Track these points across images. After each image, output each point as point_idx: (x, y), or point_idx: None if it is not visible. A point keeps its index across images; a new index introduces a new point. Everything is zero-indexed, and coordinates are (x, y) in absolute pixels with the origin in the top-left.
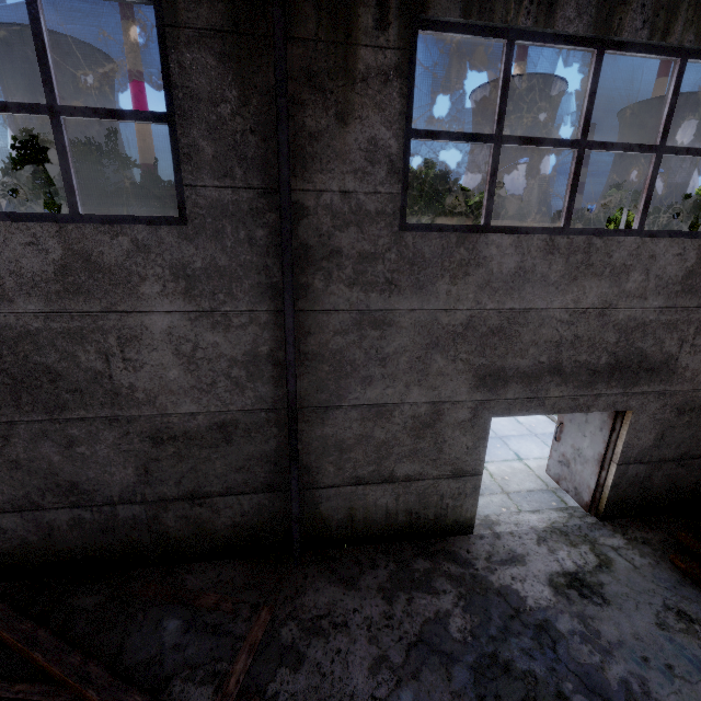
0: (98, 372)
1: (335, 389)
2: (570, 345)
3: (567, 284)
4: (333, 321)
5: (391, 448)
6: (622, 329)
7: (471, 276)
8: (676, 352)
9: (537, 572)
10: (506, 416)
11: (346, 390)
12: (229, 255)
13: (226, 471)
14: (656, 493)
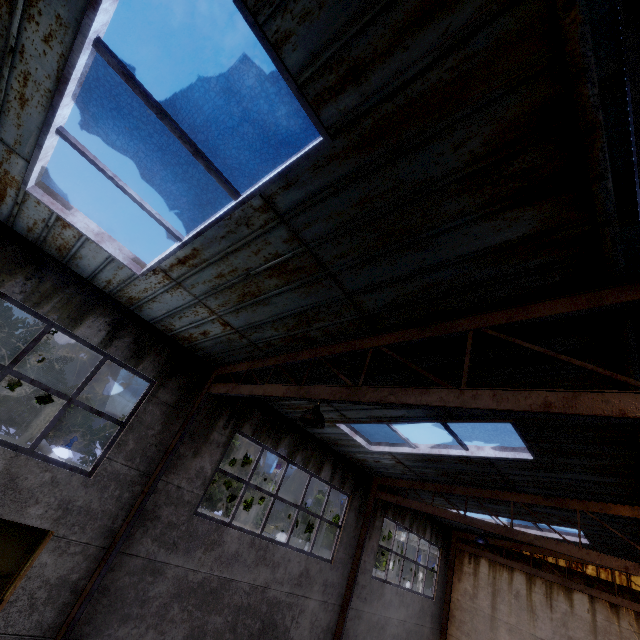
0: (287, 627)
1: None
2: (396, 637)
3: (398, 608)
4: (350, 613)
5: None
6: (407, 632)
7: (381, 600)
8: None
9: None
10: None
11: None
12: (337, 578)
13: None
14: None
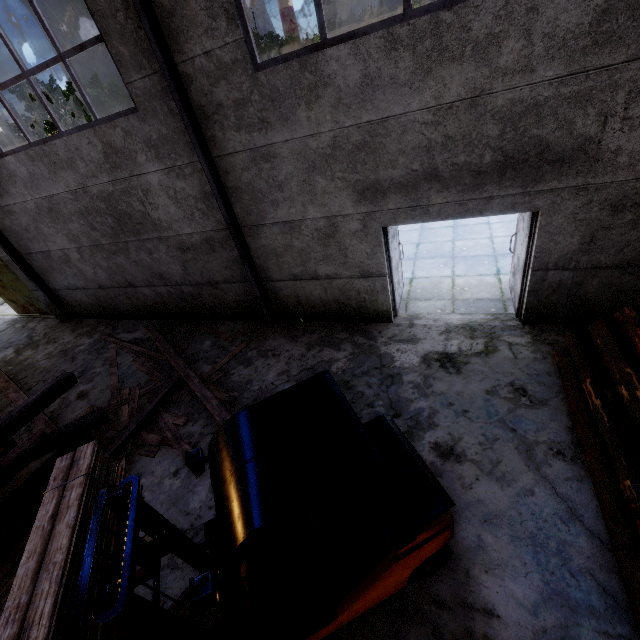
0: (143, 213)
1: (257, 212)
2: (442, 148)
3: (422, 80)
4: (238, 161)
5: (309, 254)
6: (505, 117)
7: (323, 98)
8: (596, 132)
9: (420, 349)
10: (394, 225)
11: (264, 212)
12: (166, 126)
13: (220, 269)
14: (594, 302)
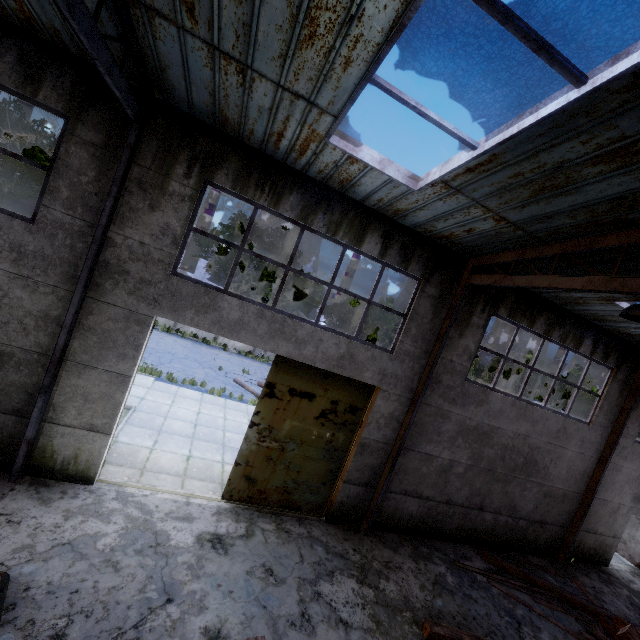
0: (546, 465)
1: (598, 490)
2: None
3: None
4: (608, 466)
5: (601, 519)
6: None
7: None
8: None
9: None
10: (635, 515)
11: (600, 491)
12: (595, 437)
13: (556, 514)
14: None
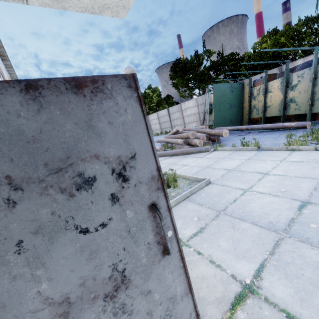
0: None
1: None
2: None
3: None
4: None
5: None
6: None
7: None
8: None
9: None
10: None
11: None
12: None
13: None
14: None
